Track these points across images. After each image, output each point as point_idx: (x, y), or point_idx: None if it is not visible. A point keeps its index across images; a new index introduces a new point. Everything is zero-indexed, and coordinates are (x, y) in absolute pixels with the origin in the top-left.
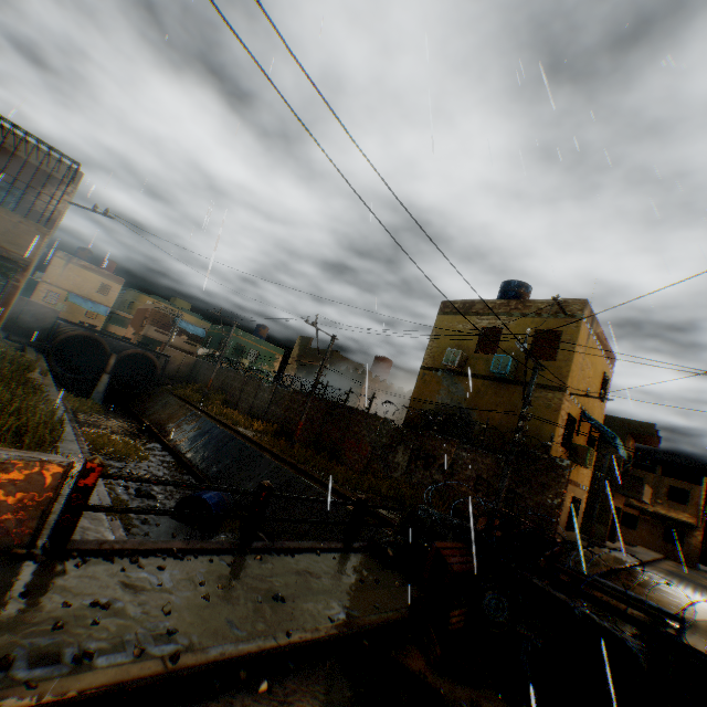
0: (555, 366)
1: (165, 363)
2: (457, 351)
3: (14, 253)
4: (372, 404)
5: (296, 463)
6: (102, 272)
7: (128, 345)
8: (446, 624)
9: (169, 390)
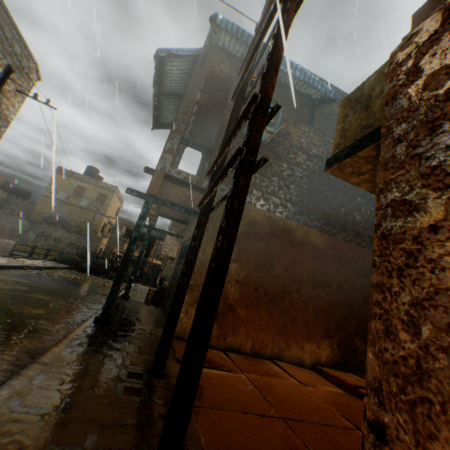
0: (104, 207)
1: None
2: (66, 194)
3: None
4: None
5: None
6: None
7: None
8: (79, 266)
9: None
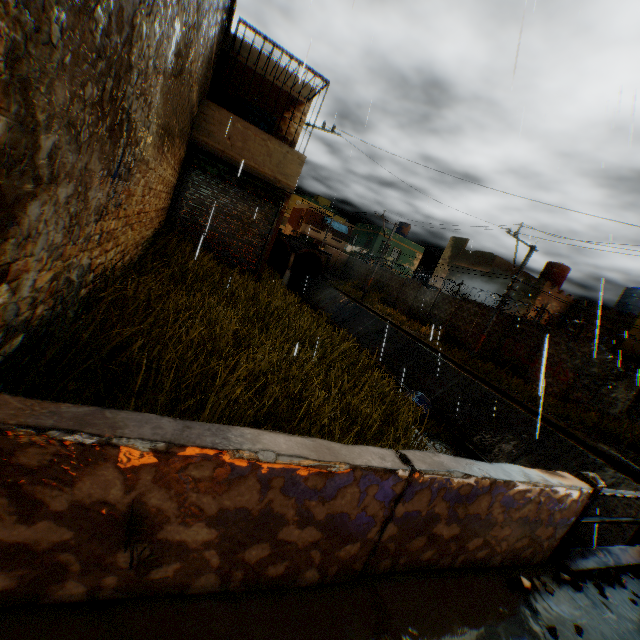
0: None
1: (327, 261)
2: None
3: (282, 183)
4: (542, 317)
5: (483, 377)
6: None
7: (297, 243)
8: None
9: (333, 285)
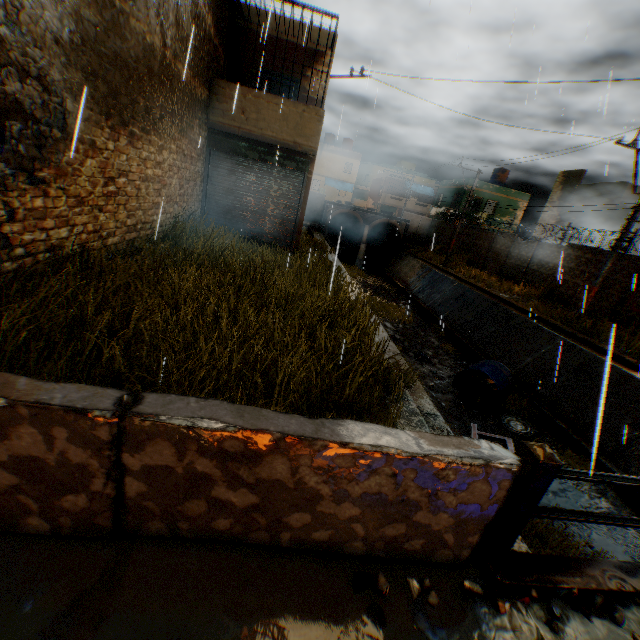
0: None
1: (405, 229)
2: None
3: (303, 146)
4: None
5: (590, 340)
6: (343, 152)
7: (373, 215)
8: None
9: (412, 254)
